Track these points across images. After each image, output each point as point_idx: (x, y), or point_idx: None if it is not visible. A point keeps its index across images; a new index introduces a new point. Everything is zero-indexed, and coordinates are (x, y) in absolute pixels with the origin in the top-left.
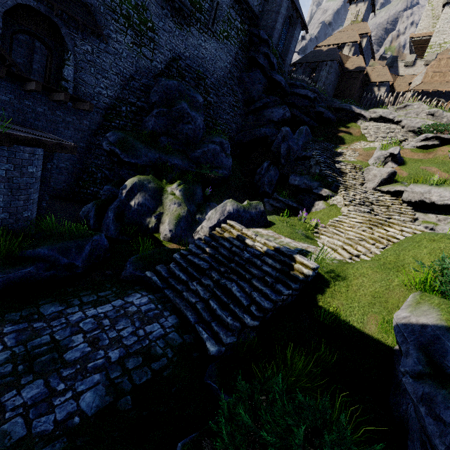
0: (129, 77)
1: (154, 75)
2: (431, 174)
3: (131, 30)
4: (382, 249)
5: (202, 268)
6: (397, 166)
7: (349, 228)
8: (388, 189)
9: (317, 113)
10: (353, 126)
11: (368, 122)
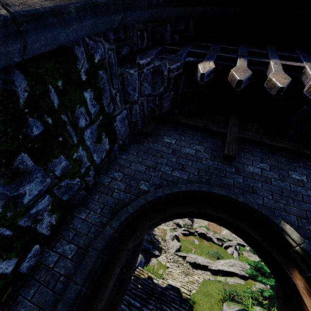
0: None
1: None
2: (190, 248)
3: None
4: (198, 287)
5: (143, 298)
6: (178, 241)
7: (178, 276)
8: (180, 254)
9: None
10: None
11: None
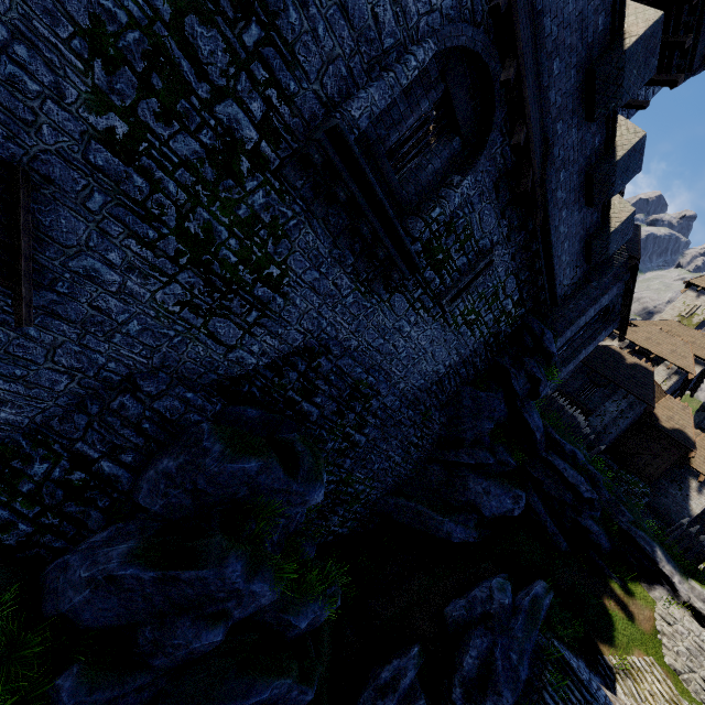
0: (120, 379)
1: (222, 377)
2: None
3: (195, 272)
4: None
5: None
6: None
7: None
8: None
9: (578, 525)
10: (641, 594)
11: (680, 608)
